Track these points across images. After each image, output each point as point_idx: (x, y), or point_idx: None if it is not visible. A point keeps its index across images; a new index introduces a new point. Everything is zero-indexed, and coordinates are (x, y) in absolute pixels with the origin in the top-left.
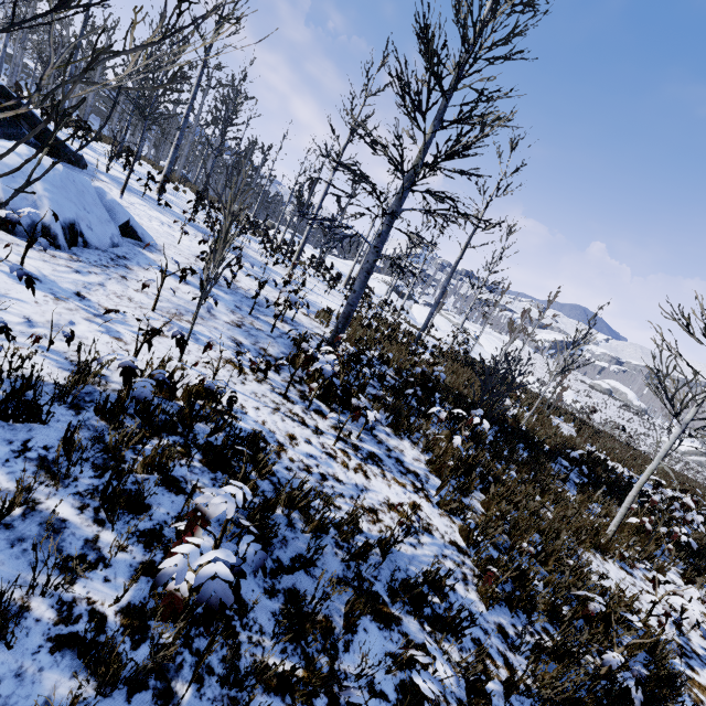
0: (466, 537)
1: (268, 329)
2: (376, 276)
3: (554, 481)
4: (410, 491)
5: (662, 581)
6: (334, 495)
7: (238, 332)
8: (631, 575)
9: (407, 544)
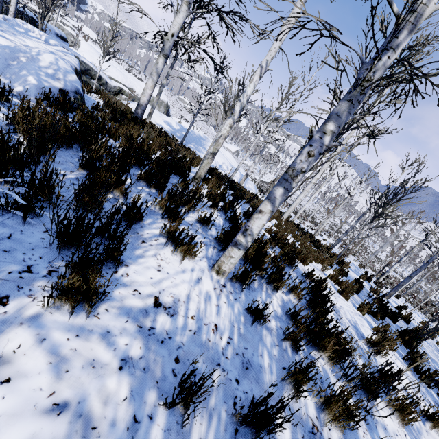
0: None
1: None
2: None
3: None
4: None
5: None
6: None
7: None
8: None
9: None
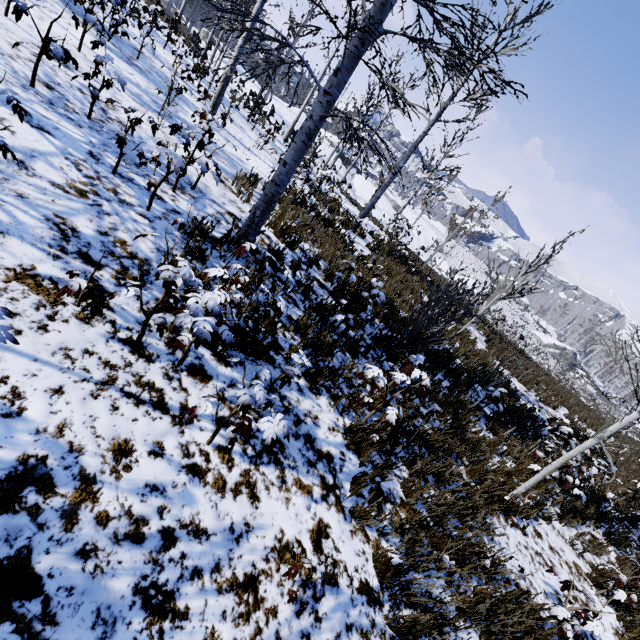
0: (381, 573)
1: (144, 202)
2: (323, 133)
3: (473, 426)
4: (317, 499)
5: (546, 532)
6: (181, 581)
7: (77, 206)
8: (525, 533)
9: (297, 638)
